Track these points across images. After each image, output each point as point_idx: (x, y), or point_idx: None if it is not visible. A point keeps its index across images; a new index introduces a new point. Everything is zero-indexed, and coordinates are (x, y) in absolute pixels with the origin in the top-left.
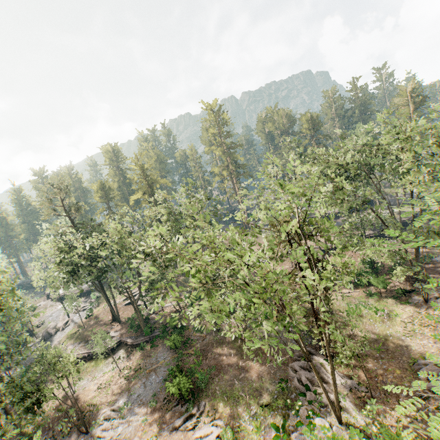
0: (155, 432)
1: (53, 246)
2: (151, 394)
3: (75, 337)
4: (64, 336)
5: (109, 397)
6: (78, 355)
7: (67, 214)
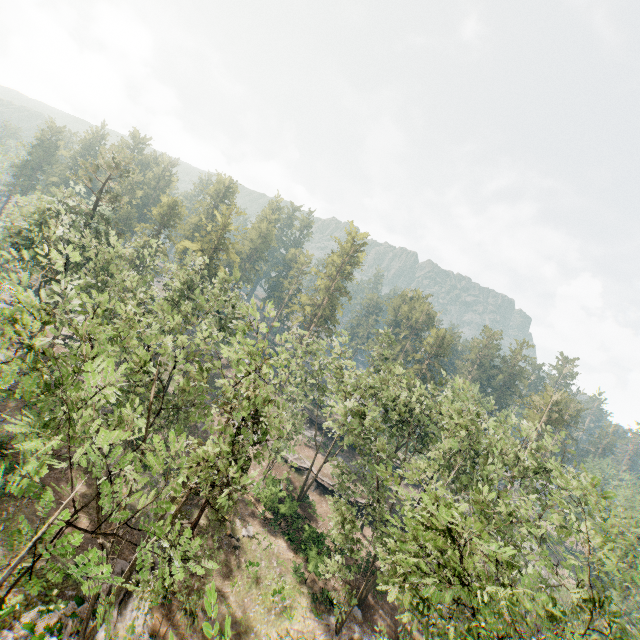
0: None
1: (40, 207)
2: None
3: None
4: None
5: None
6: None
7: (97, 195)
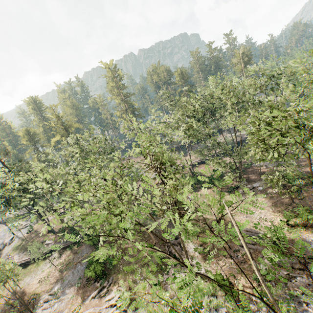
0: (79, 303)
1: None
2: (77, 279)
3: (19, 248)
4: (11, 249)
5: (48, 286)
6: (22, 261)
7: None
